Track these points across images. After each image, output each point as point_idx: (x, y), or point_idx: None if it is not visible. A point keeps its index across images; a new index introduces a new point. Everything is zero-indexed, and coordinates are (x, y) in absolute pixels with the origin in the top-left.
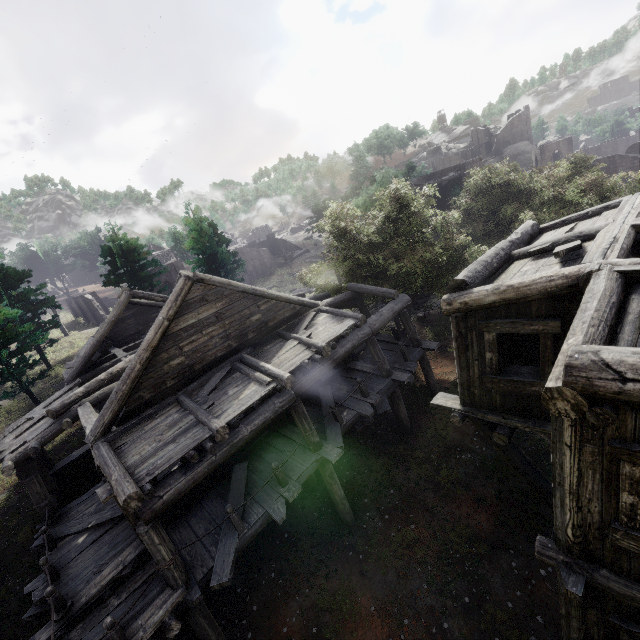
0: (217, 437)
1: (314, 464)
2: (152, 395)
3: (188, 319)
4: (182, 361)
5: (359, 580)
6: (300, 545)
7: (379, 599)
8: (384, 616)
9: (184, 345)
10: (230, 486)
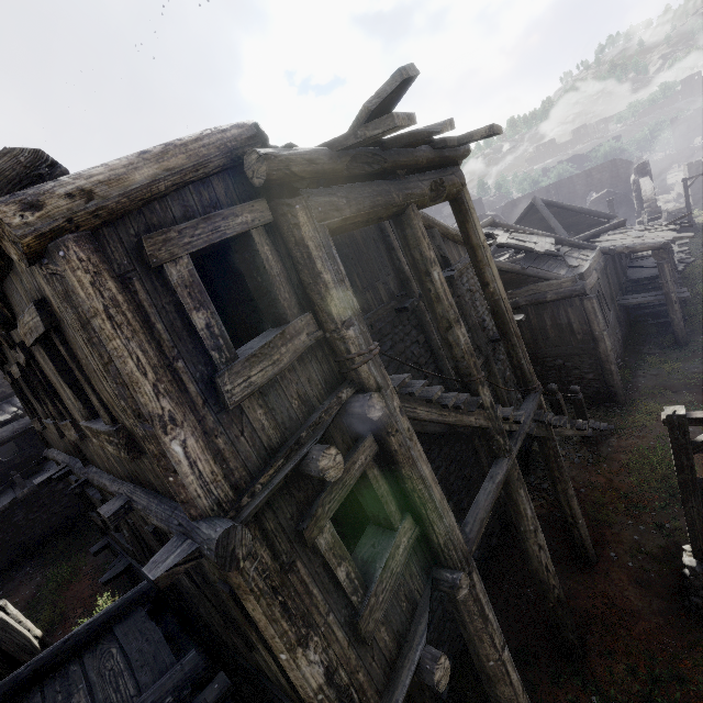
0: None
1: None
2: None
3: None
4: None
5: (91, 557)
6: (60, 545)
7: (98, 564)
8: (95, 573)
9: None
10: None
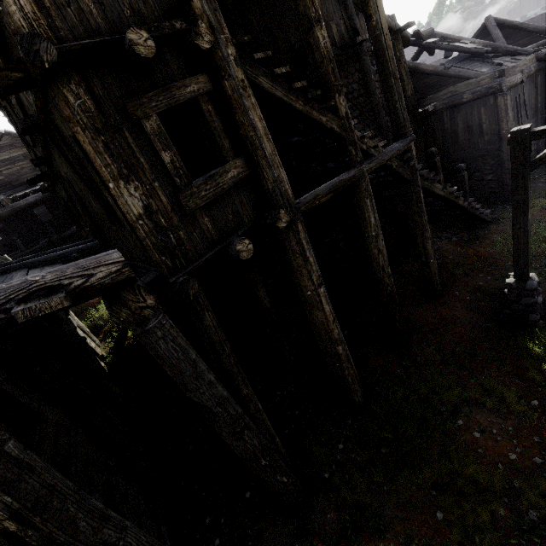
0: (3, 203)
1: (75, 229)
2: None
3: (3, 156)
4: (3, 179)
5: None
6: None
7: None
8: None
9: (3, 170)
10: (33, 242)
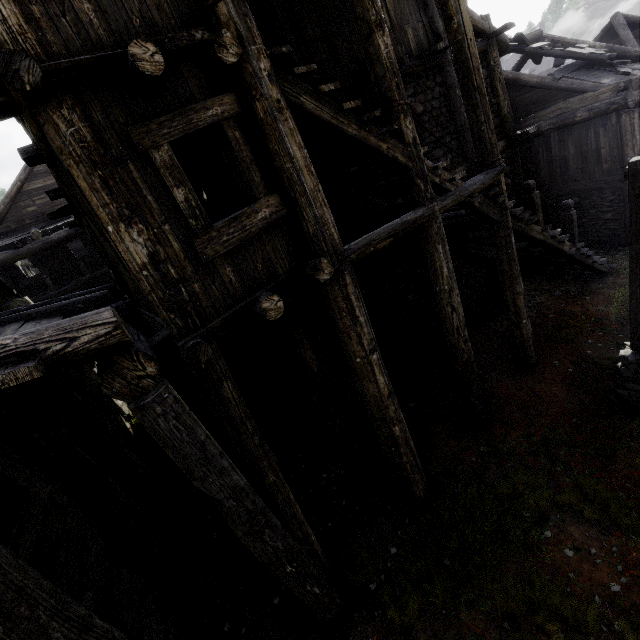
0: (34, 236)
1: None
2: (16, 226)
3: (37, 184)
4: (36, 209)
5: None
6: None
7: None
8: None
9: (36, 200)
10: (65, 280)
